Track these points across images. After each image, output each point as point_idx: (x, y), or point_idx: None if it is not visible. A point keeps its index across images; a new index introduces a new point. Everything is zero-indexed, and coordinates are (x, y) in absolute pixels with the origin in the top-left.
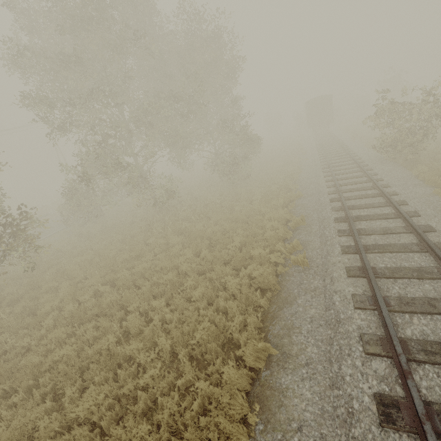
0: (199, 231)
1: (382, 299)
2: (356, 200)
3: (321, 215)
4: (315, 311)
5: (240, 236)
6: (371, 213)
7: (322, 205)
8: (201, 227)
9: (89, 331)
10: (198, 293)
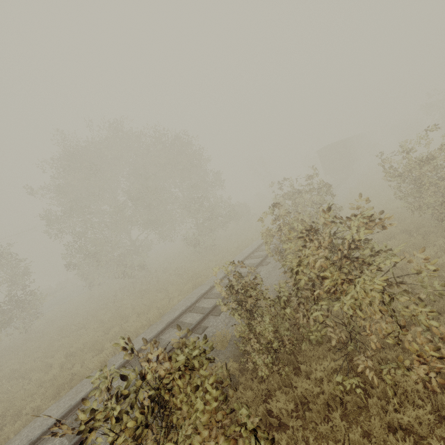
0: (118, 312)
1: (60, 416)
2: (210, 299)
3: (176, 312)
4: (54, 412)
5: (131, 321)
6: (192, 320)
7: (191, 300)
8: (130, 306)
9: (3, 388)
10: (52, 375)
